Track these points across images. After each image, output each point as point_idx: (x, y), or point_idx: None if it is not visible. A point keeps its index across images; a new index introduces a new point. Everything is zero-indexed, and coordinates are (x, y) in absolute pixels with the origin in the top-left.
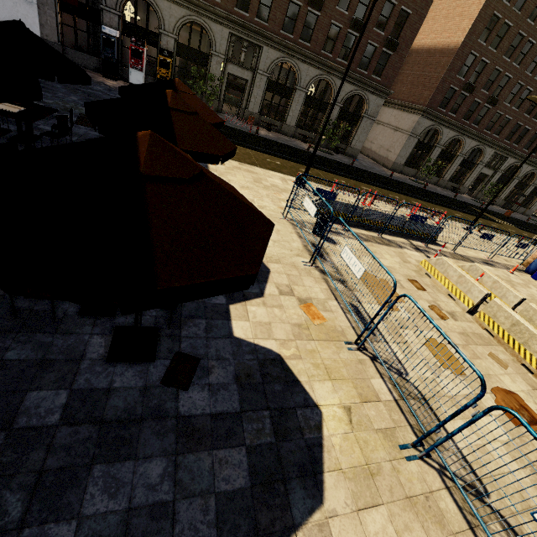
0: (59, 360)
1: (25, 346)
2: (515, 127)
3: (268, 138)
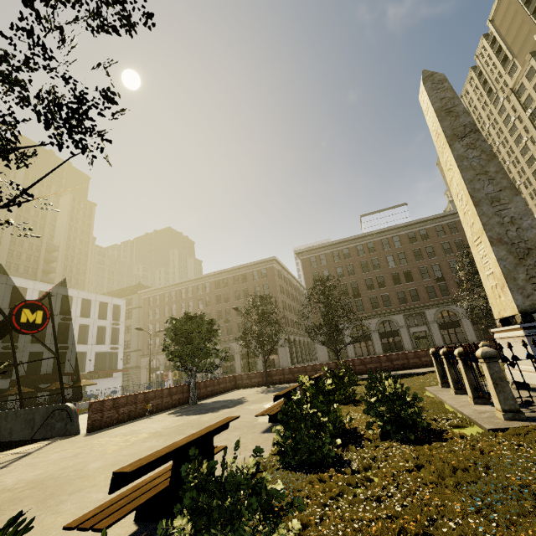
0: None
1: None
2: (401, 294)
3: None
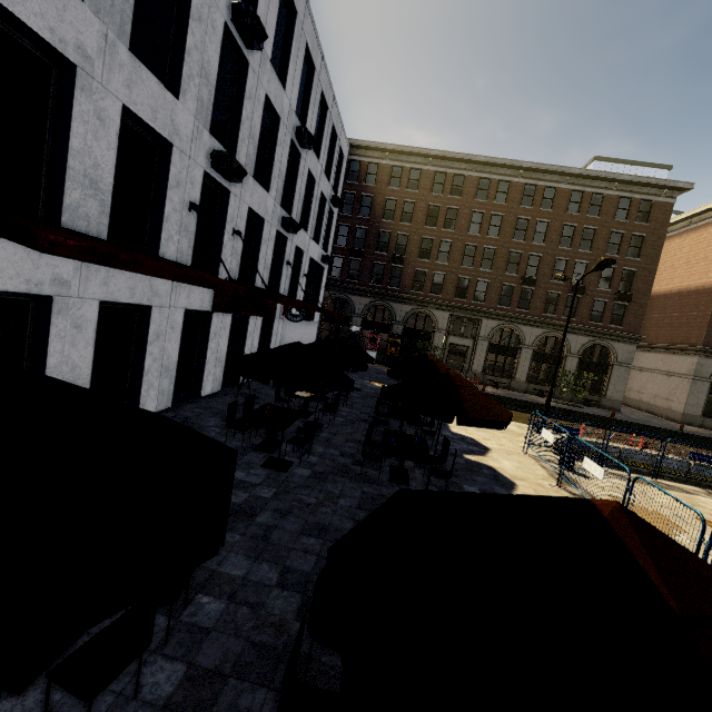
0: (388, 496)
1: (369, 487)
2: None
3: (496, 394)
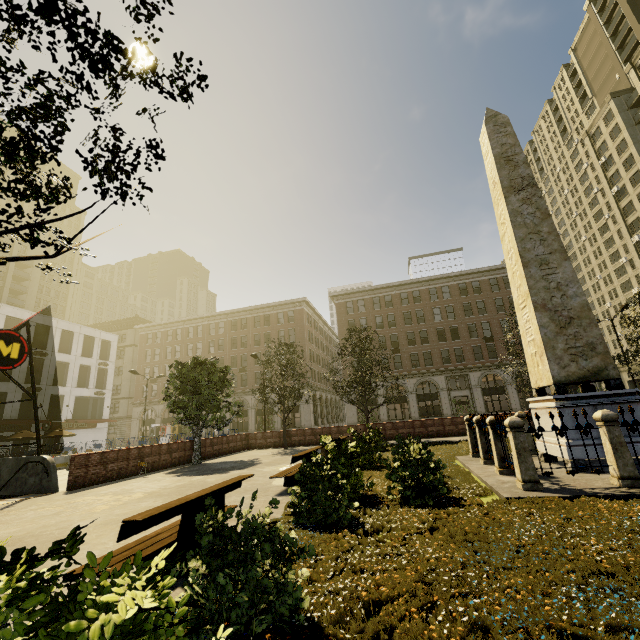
0: None
1: None
2: (445, 352)
3: None
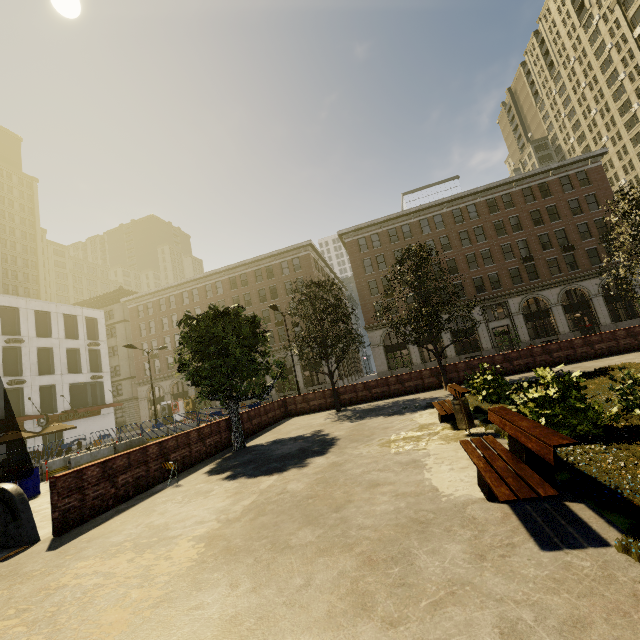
0: None
1: None
2: (478, 281)
3: None
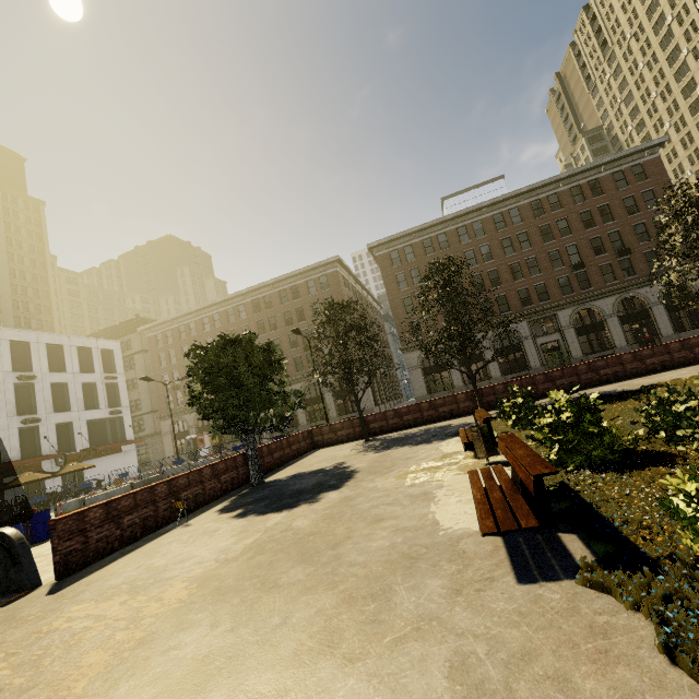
0: None
1: None
2: (523, 293)
3: None
